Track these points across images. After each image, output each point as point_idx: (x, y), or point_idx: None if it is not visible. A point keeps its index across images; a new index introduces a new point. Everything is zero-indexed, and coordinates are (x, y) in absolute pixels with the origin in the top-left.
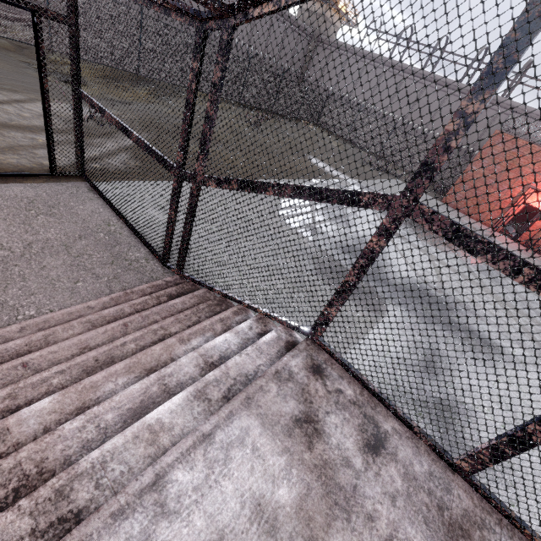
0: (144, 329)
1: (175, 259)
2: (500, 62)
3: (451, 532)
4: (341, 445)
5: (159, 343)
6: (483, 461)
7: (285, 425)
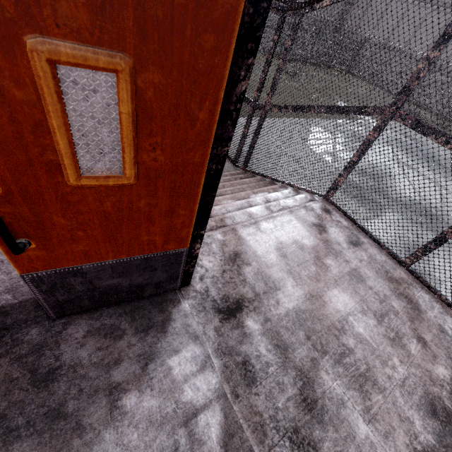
0: (233, 187)
1: (240, 163)
2: (450, 30)
3: (390, 279)
4: (336, 238)
5: (243, 192)
6: (418, 256)
7: (308, 224)
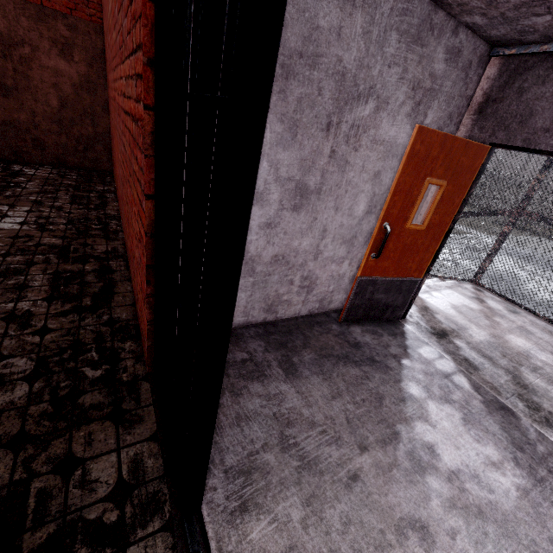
0: None
1: None
2: (548, 163)
3: None
4: (495, 307)
5: None
6: None
7: (468, 296)
